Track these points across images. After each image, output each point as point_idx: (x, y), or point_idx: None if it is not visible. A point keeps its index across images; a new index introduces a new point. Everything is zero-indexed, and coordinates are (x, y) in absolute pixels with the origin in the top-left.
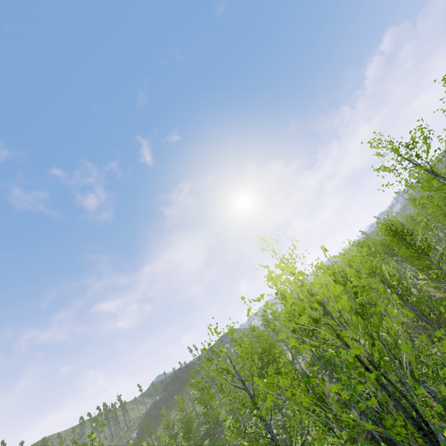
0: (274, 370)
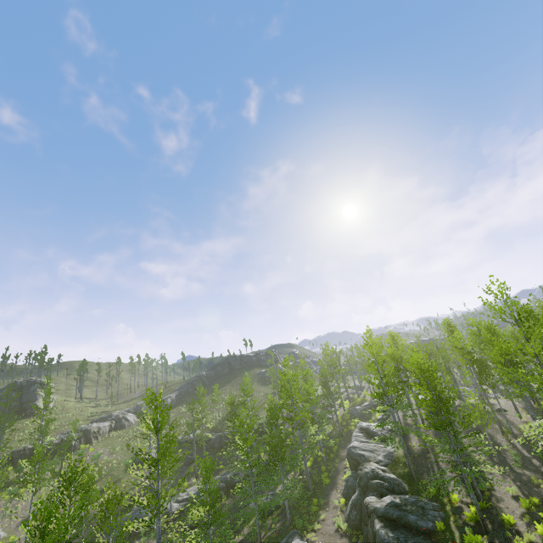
0: None
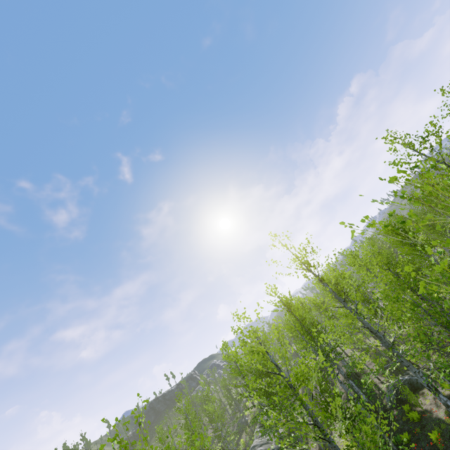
0: (312, 350)
